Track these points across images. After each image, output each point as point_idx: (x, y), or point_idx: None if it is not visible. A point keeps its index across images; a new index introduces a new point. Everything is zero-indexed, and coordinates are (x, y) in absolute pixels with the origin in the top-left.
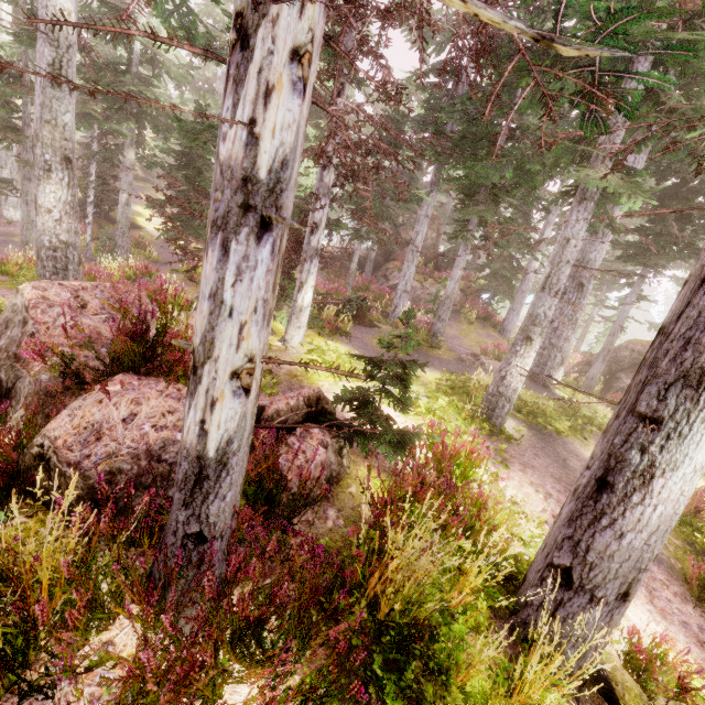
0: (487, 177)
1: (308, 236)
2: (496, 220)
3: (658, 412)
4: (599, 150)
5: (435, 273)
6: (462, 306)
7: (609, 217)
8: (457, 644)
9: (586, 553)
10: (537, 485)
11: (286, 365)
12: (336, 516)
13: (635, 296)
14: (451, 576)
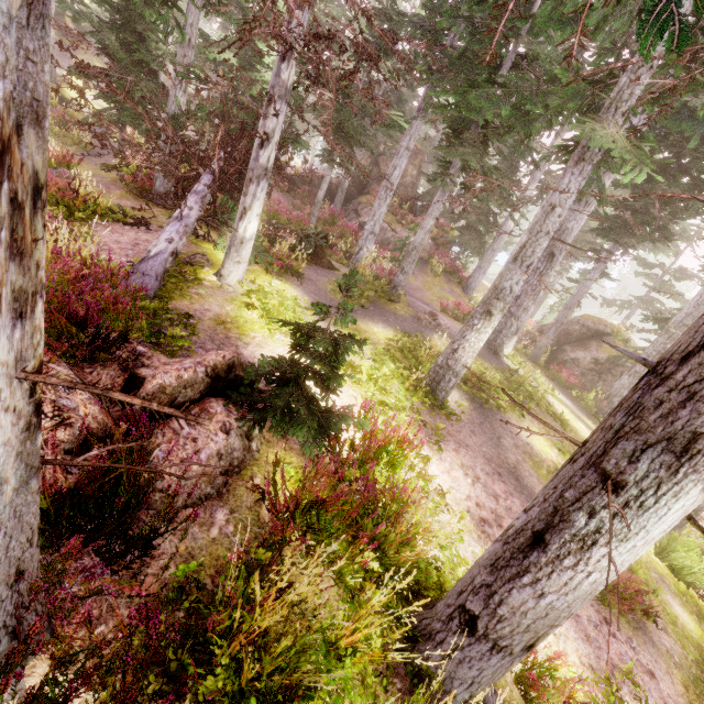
0: (479, 111)
1: (257, 149)
2: (481, 167)
3: (625, 474)
4: (614, 99)
5: (409, 216)
6: (430, 257)
7: (600, 186)
8: (337, 697)
9: (501, 605)
10: (467, 467)
11: (216, 307)
12: (226, 520)
13: (598, 273)
14: (350, 598)
